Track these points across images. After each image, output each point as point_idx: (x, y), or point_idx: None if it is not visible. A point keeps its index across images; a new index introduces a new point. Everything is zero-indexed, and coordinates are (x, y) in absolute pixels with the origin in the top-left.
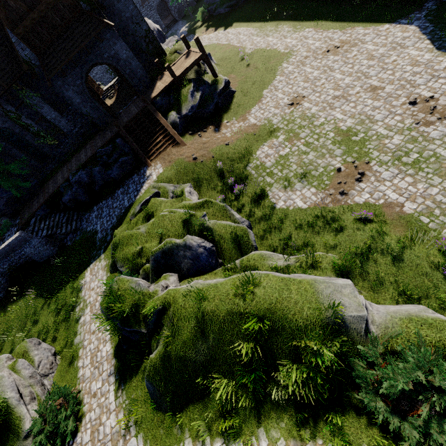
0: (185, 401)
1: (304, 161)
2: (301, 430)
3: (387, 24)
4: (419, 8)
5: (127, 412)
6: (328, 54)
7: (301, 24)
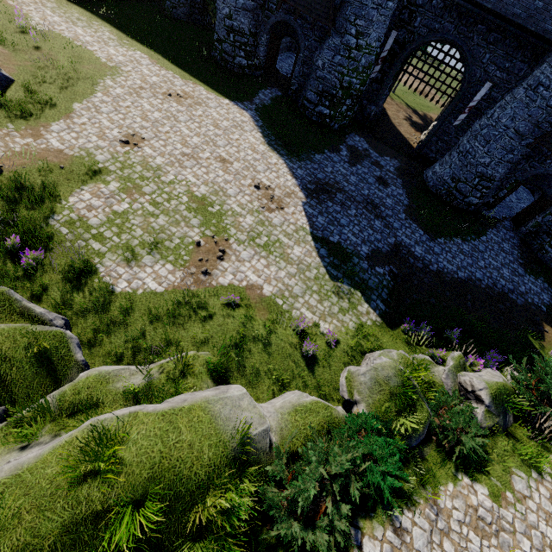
0: None
1: (154, 226)
2: None
3: (227, 100)
4: (250, 100)
5: None
6: (170, 98)
7: (130, 41)
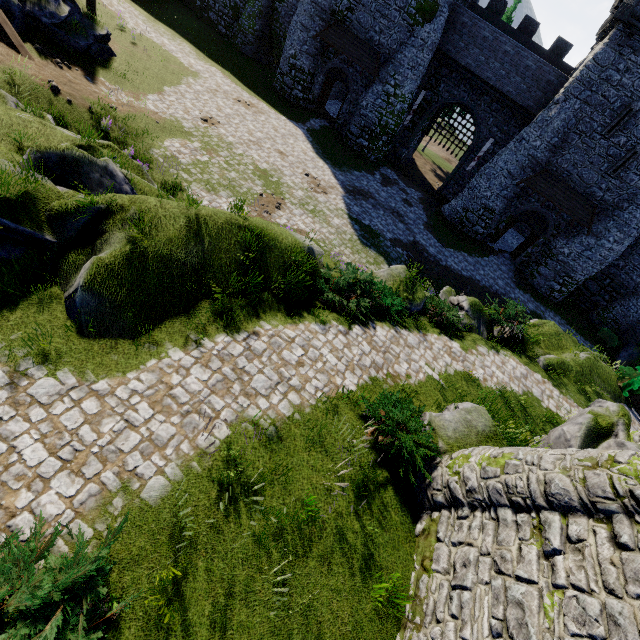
0: (159, 316)
1: (228, 176)
2: (294, 317)
3: (285, 117)
4: (303, 123)
5: (4, 357)
6: (240, 103)
7: (206, 58)
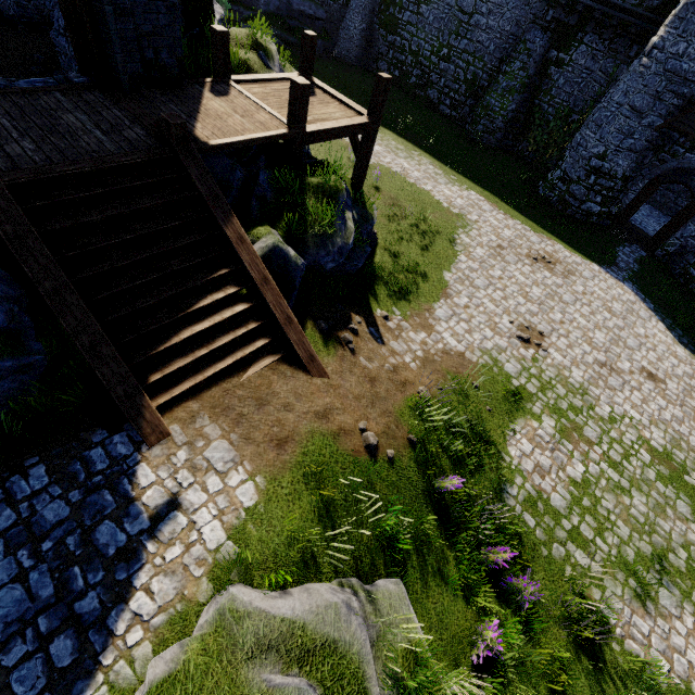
0: None
1: (636, 515)
2: None
3: (595, 264)
4: (615, 263)
5: None
6: (538, 263)
7: (457, 176)
